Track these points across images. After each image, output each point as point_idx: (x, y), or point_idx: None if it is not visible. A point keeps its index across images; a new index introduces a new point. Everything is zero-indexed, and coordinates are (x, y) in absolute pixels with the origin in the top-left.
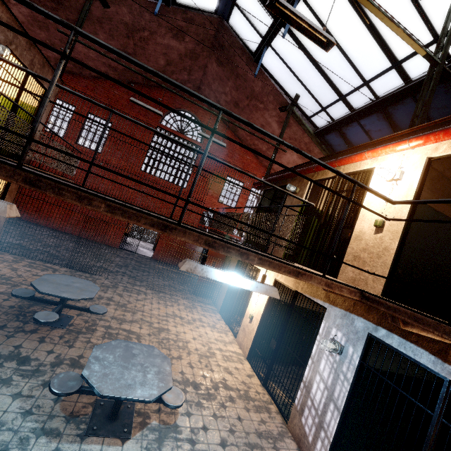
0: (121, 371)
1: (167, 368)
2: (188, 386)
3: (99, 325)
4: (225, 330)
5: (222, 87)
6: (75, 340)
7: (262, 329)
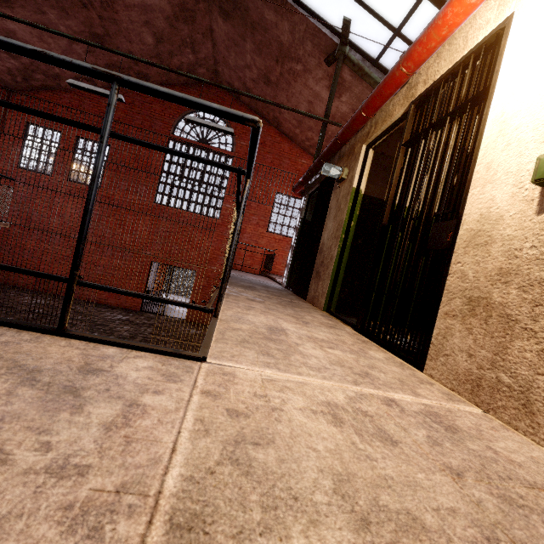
0: None
1: None
2: None
3: None
4: None
5: (241, 58)
6: None
7: None
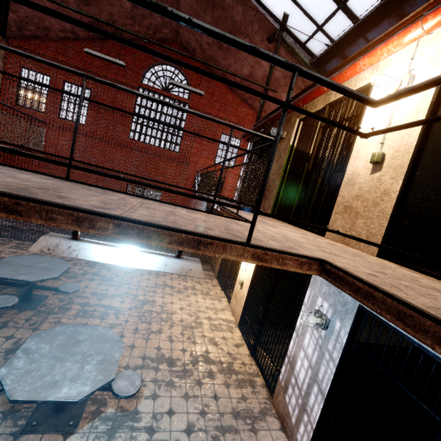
0: (52, 365)
1: (116, 354)
2: (162, 363)
3: (74, 303)
4: (219, 296)
5: None
6: (43, 321)
7: (251, 296)
